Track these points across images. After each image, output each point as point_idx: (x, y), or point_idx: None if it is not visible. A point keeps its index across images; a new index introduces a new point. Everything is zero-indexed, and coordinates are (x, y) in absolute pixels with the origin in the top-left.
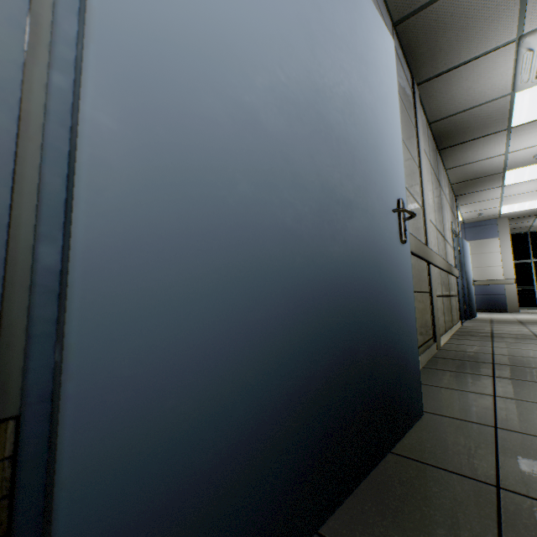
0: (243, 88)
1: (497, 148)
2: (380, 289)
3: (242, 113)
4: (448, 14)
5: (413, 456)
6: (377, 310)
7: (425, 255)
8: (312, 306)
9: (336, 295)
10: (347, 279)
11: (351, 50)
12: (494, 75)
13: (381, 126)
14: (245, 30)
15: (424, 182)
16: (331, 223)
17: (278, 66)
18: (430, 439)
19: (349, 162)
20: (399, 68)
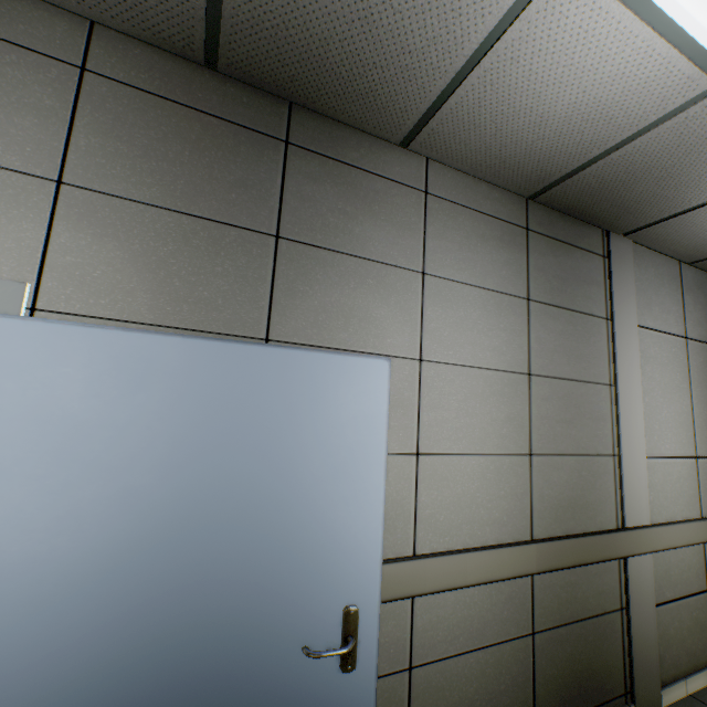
0: (28, 643)
1: None
2: None
3: (21, 669)
4: (619, 173)
5: None
6: None
7: (596, 553)
8: None
9: None
10: None
11: (247, 467)
12: None
13: (315, 520)
14: (41, 586)
15: (632, 401)
16: None
17: (85, 589)
18: None
19: (211, 619)
20: (548, 251)
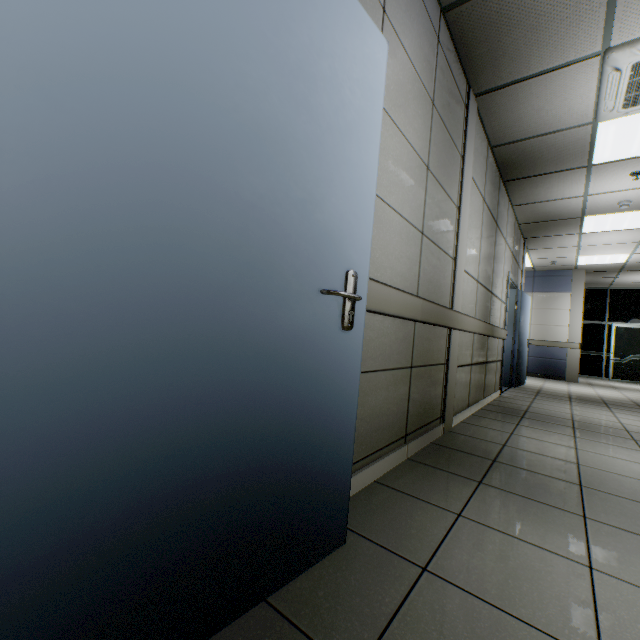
0: None
1: (575, 188)
2: (278, 400)
3: None
4: (514, 6)
5: (288, 612)
6: (265, 429)
7: (443, 320)
8: (88, 451)
9: (158, 425)
10: (195, 398)
11: (272, 58)
12: (572, 97)
13: (329, 169)
14: None
15: (464, 225)
16: (164, 323)
17: (47, 88)
18: (331, 582)
19: (233, 228)
20: (445, 72)
